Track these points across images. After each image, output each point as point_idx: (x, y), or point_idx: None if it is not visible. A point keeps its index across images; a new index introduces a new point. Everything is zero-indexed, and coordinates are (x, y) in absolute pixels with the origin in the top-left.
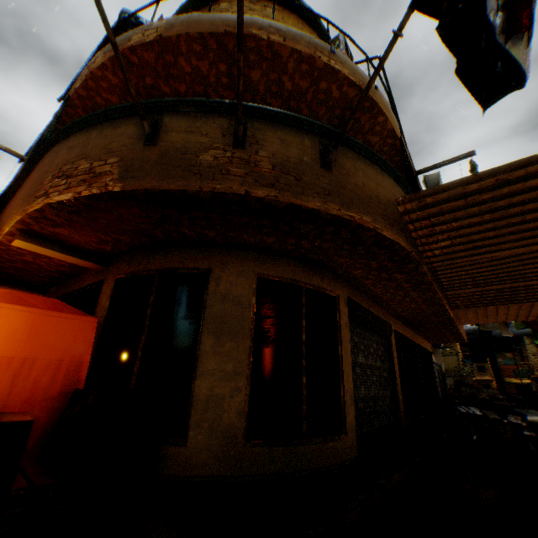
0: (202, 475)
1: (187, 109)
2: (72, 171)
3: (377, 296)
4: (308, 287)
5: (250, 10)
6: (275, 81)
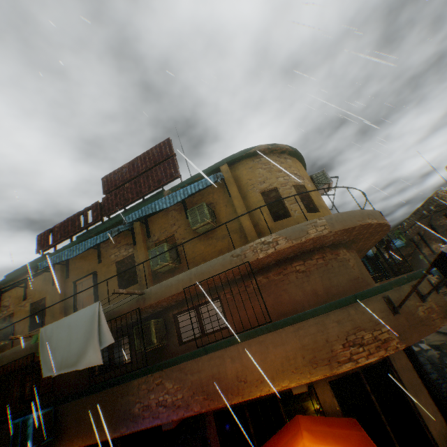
0: None
1: (394, 287)
2: (359, 340)
3: None
4: None
5: (281, 162)
6: (360, 232)
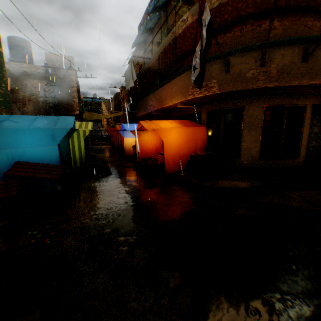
0: (245, 166)
1: (239, 53)
2: None
3: None
4: (288, 105)
5: None
6: None
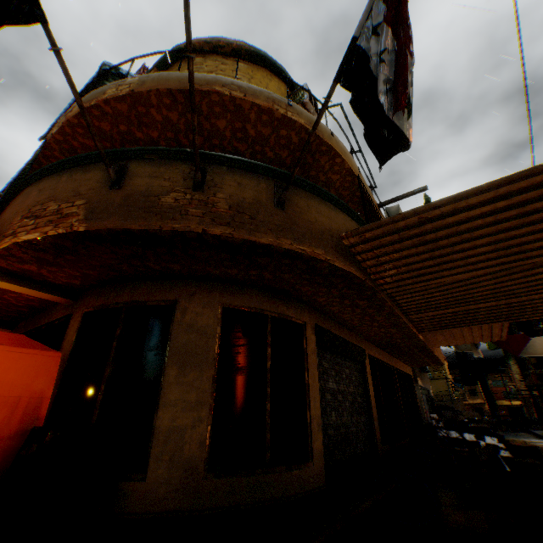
0: (160, 510)
1: (151, 157)
2: (41, 212)
3: (347, 321)
4: (273, 315)
5: (223, 64)
6: (239, 128)
